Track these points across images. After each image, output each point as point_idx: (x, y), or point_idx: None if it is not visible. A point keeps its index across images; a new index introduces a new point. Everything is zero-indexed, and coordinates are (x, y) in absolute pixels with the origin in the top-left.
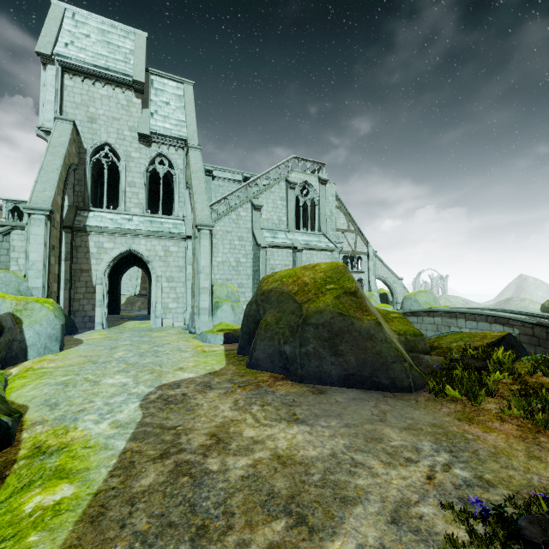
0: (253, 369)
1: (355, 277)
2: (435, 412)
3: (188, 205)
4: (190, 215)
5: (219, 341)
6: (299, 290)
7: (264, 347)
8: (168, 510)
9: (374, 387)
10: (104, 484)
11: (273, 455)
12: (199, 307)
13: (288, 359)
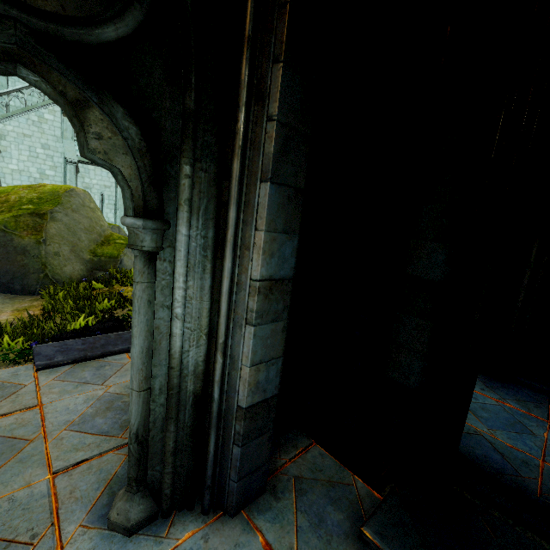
0: None
1: None
2: (14, 306)
3: None
4: None
5: None
6: None
7: None
8: None
9: (7, 291)
10: None
11: None
12: None
13: None
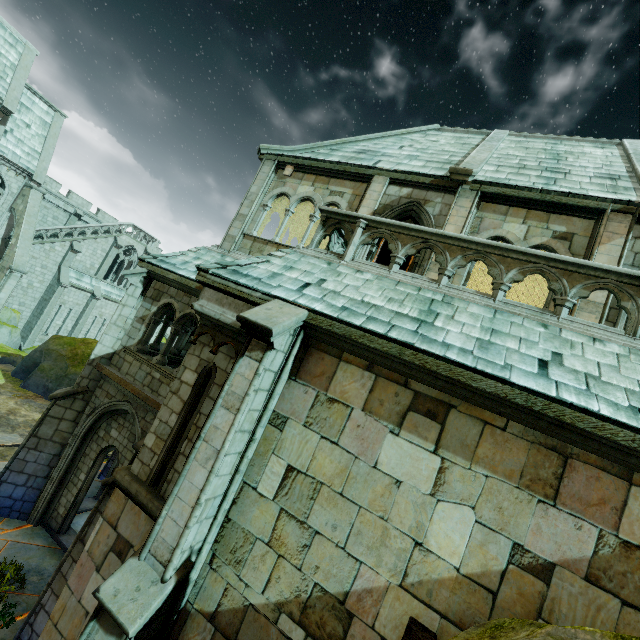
0: (24, 388)
1: None
2: None
3: (4, 226)
4: (1, 234)
5: None
6: (72, 357)
7: (37, 380)
8: (2, 423)
9: None
10: None
11: (33, 419)
12: None
13: (48, 390)
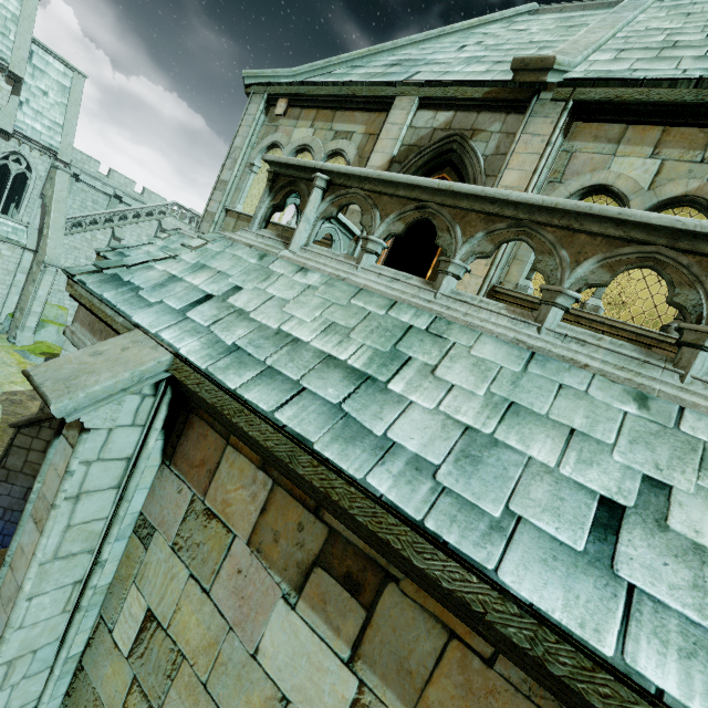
0: None
1: None
2: None
3: (38, 215)
4: (36, 225)
5: (40, 362)
6: None
7: None
8: None
9: None
10: (1, 425)
11: None
12: (25, 325)
13: None
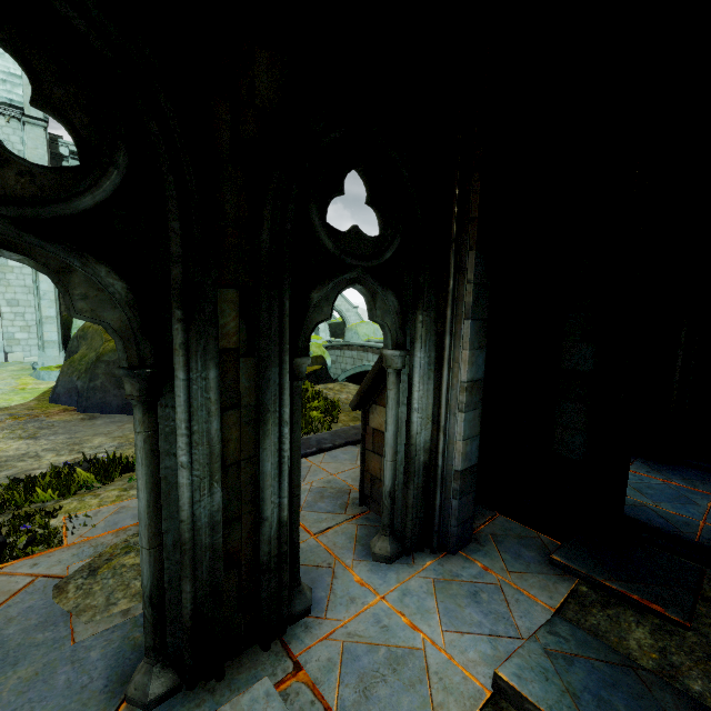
0: (54, 403)
1: None
2: None
3: None
4: None
5: (54, 379)
6: None
7: (65, 383)
8: None
9: None
10: None
11: None
12: (43, 340)
13: (79, 393)
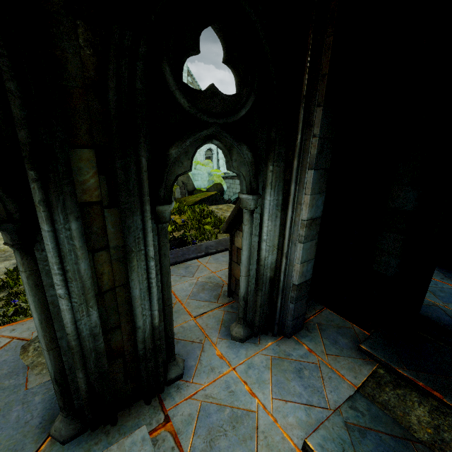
0: None
1: (206, 147)
2: None
3: None
4: None
5: None
6: None
7: None
8: None
9: None
10: None
11: None
12: None
13: None
